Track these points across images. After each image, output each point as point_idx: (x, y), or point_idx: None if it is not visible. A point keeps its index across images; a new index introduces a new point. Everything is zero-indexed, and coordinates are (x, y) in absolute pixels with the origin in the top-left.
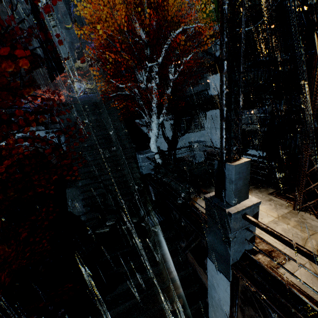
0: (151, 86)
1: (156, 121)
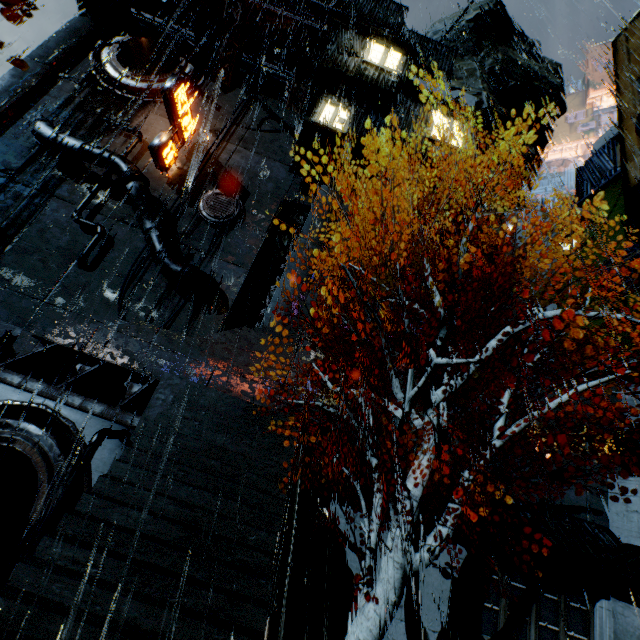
0: (419, 424)
1: (402, 553)
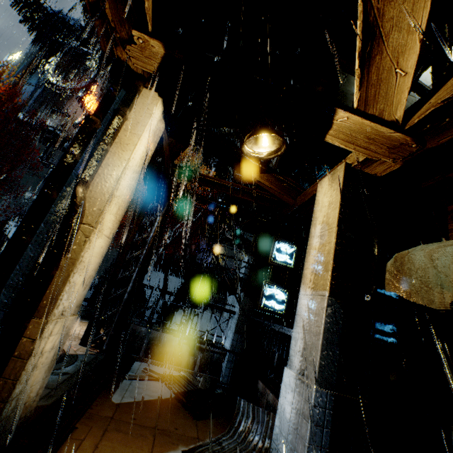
0: None
1: None
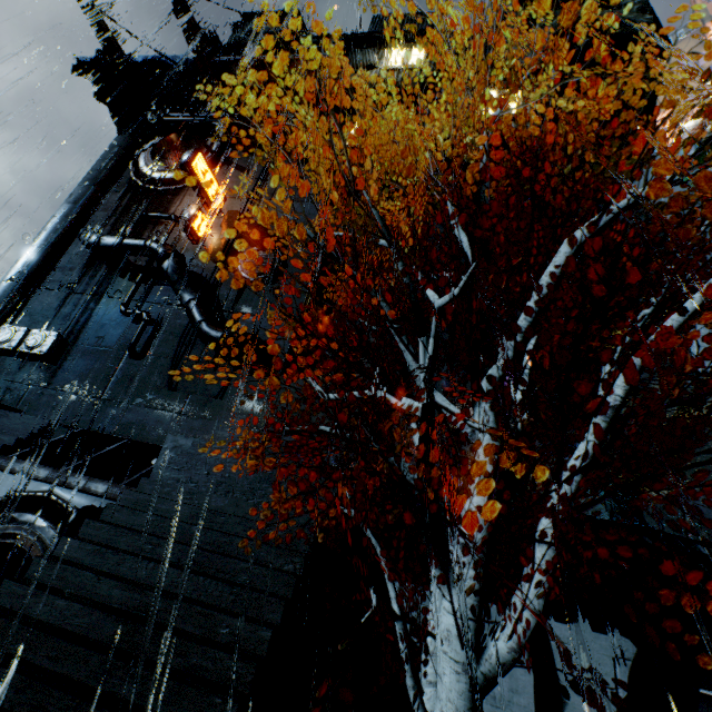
0: (466, 426)
1: (461, 643)
